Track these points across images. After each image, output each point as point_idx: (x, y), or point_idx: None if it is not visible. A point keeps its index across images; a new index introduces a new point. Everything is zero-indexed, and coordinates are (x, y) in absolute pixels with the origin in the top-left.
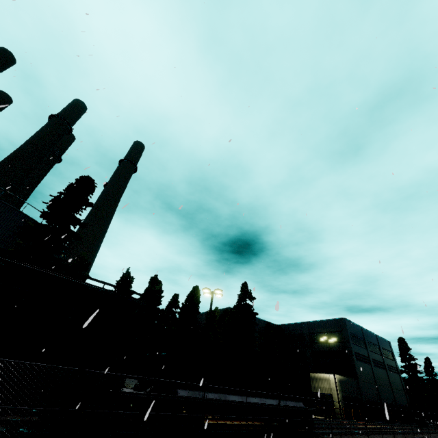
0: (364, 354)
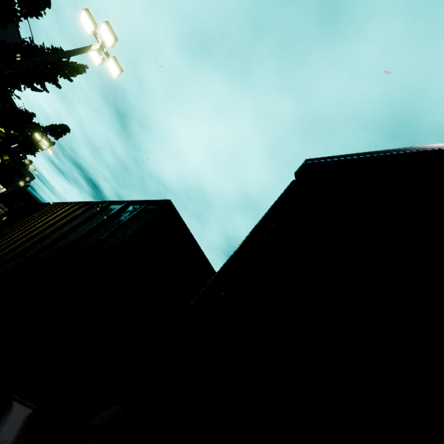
0: None
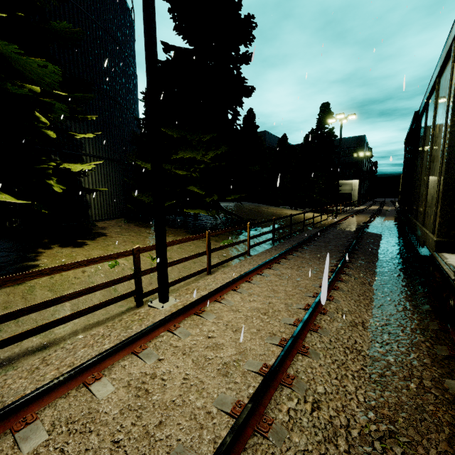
0: (364, 163)
